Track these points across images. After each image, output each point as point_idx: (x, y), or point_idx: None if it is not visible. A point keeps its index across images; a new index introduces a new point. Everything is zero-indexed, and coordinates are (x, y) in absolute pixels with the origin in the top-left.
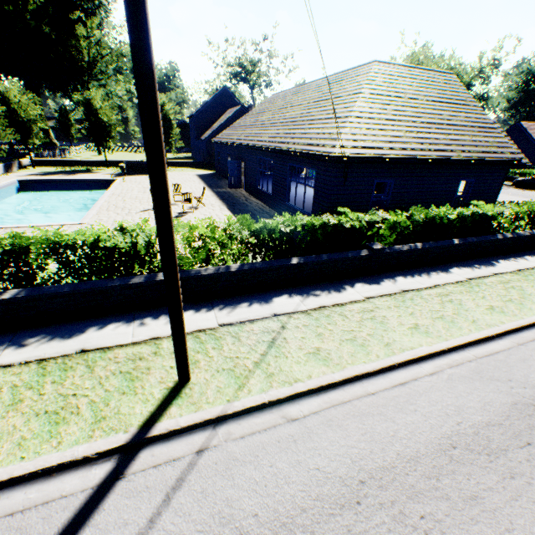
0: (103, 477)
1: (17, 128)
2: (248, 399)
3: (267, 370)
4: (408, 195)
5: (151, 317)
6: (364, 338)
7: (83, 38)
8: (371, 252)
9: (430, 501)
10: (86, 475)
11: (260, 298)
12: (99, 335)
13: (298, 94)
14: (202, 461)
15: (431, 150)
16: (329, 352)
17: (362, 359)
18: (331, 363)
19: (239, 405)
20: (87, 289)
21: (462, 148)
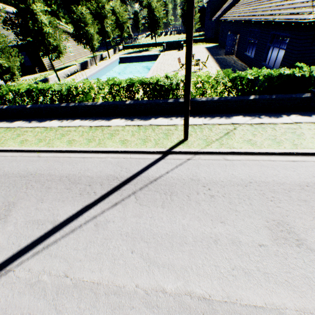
0: (158, 157)
1: (118, 28)
2: (209, 149)
3: (221, 142)
4: None
5: (174, 117)
6: (281, 139)
7: None
8: (313, 95)
9: (280, 195)
10: (153, 156)
11: (226, 116)
12: (155, 121)
13: None
14: (189, 162)
15: None
16: (256, 141)
17: (274, 147)
18: (254, 145)
19: (205, 150)
20: (152, 103)
21: None
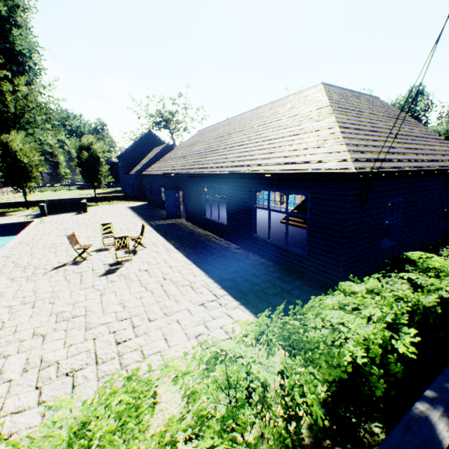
0: None
1: None
2: None
3: None
4: (413, 213)
5: None
6: None
7: (9, 93)
8: None
9: None
10: None
11: None
12: None
13: (230, 124)
14: None
15: (429, 161)
16: None
17: None
18: None
19: None
20: None
21: (445, 157)
